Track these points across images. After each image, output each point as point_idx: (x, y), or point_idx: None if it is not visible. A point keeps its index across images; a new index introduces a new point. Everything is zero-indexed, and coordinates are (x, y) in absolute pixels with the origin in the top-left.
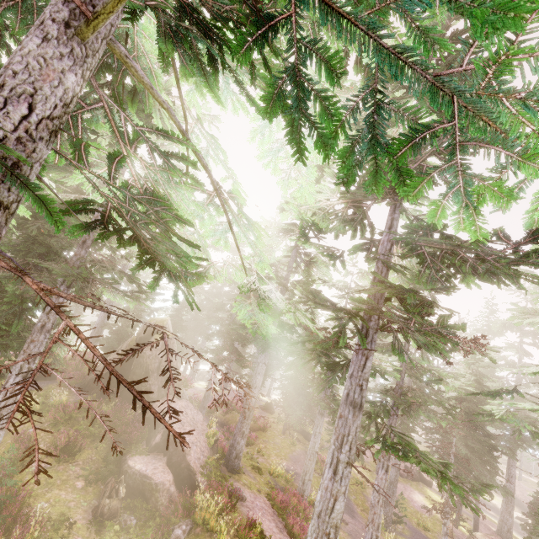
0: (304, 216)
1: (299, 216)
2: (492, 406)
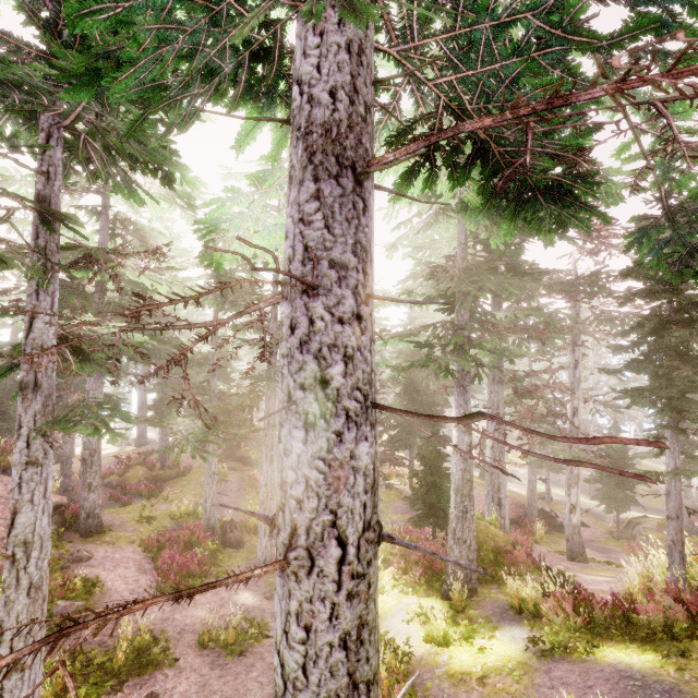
0: None
1: None
2: None
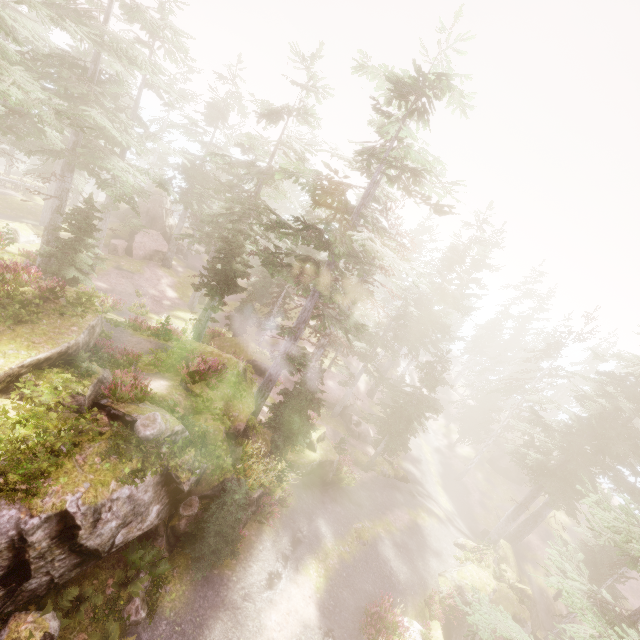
0: None
1: None
2: None
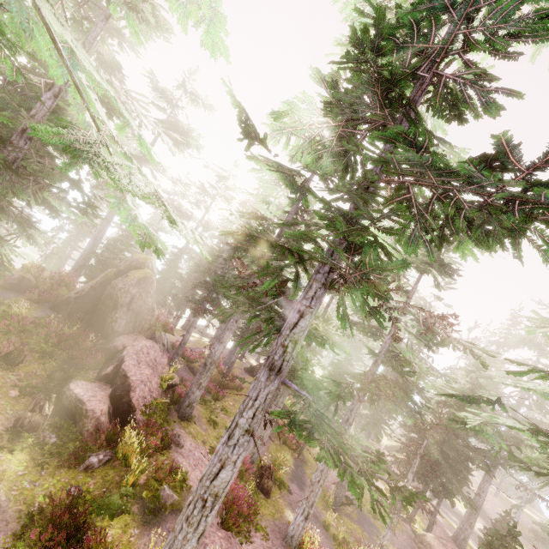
0: (287, 143)
1: (234, 102)
2: (468, 414)
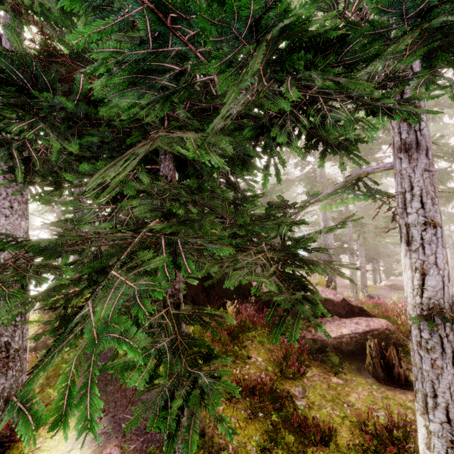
0: None
1: None
2: None
